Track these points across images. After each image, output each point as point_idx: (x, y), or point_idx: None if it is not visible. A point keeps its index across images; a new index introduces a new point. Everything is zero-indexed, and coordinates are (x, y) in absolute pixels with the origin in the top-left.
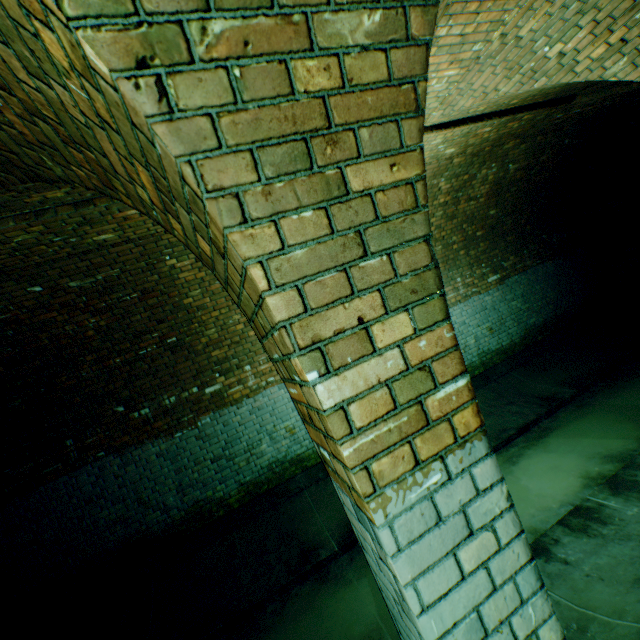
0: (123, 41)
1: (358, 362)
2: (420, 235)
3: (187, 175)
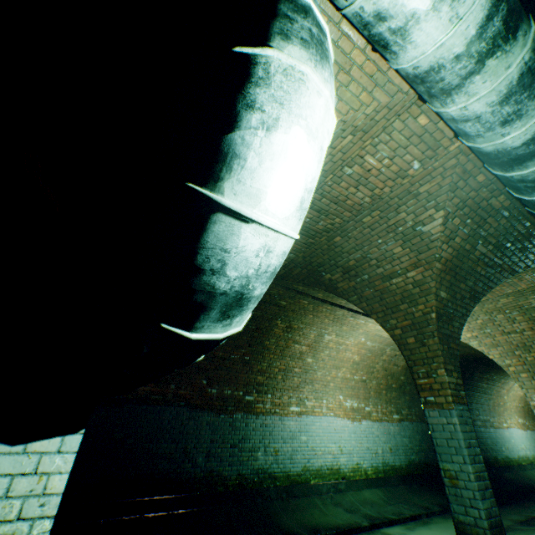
0: None
1: None
2: None
3: None
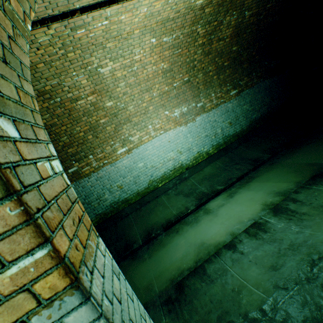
0: None
1: None
2: None
3: None
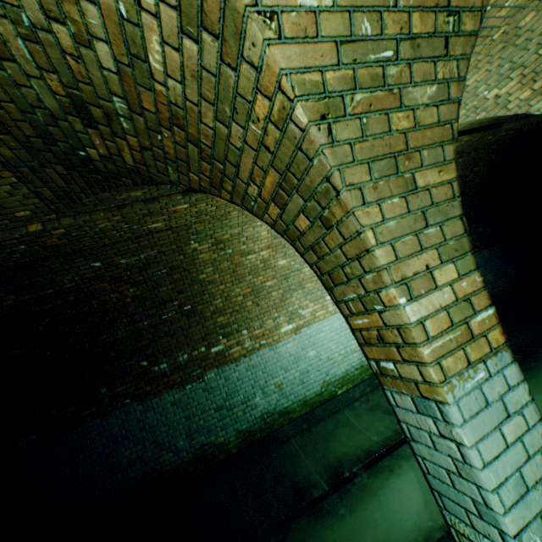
0: (316, 106)
1: (427, 294)
2: (456, 215)
3: (336, 177)
